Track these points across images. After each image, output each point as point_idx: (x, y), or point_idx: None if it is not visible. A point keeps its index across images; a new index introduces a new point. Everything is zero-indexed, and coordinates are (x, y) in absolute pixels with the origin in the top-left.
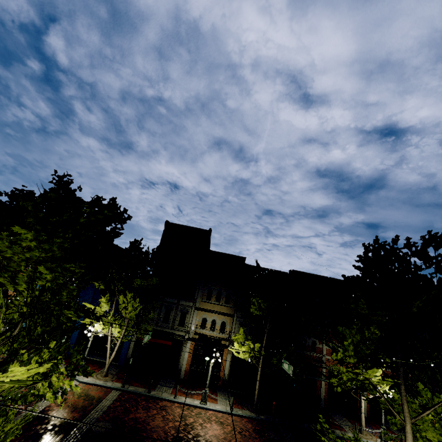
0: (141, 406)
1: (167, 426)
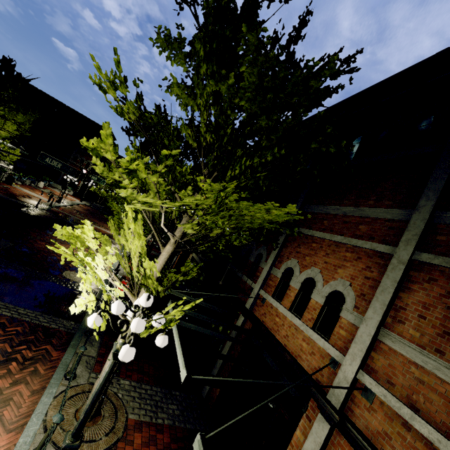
0: None
1: None
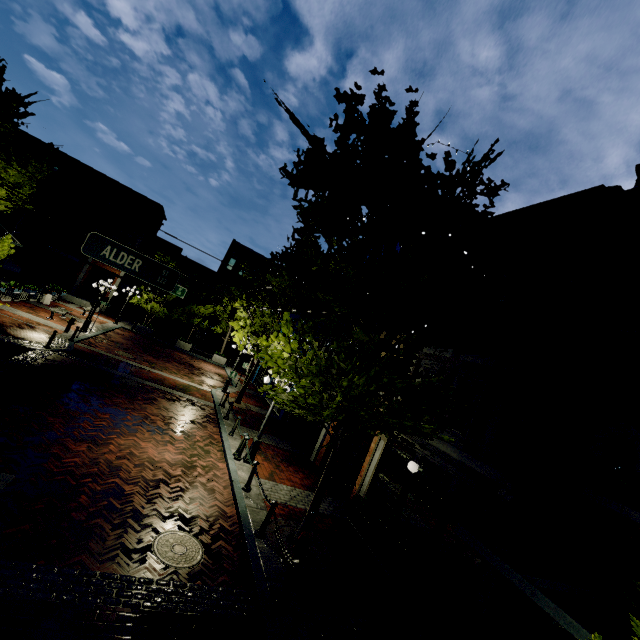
0: (189, 410)
1: (148, 414)
